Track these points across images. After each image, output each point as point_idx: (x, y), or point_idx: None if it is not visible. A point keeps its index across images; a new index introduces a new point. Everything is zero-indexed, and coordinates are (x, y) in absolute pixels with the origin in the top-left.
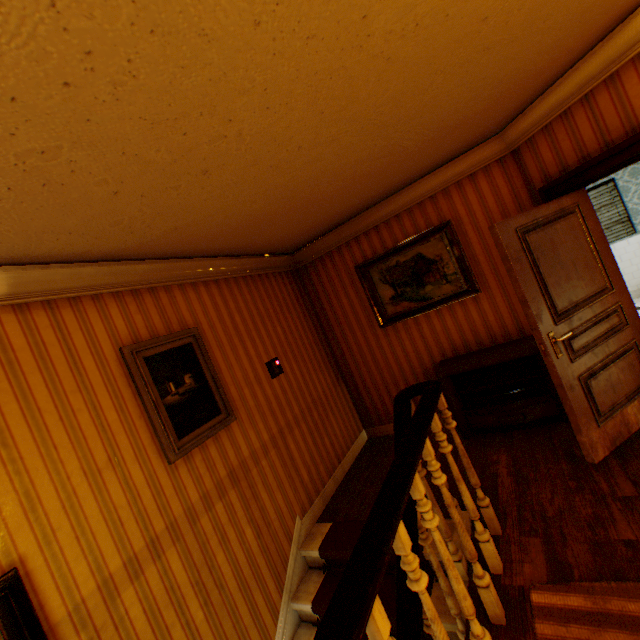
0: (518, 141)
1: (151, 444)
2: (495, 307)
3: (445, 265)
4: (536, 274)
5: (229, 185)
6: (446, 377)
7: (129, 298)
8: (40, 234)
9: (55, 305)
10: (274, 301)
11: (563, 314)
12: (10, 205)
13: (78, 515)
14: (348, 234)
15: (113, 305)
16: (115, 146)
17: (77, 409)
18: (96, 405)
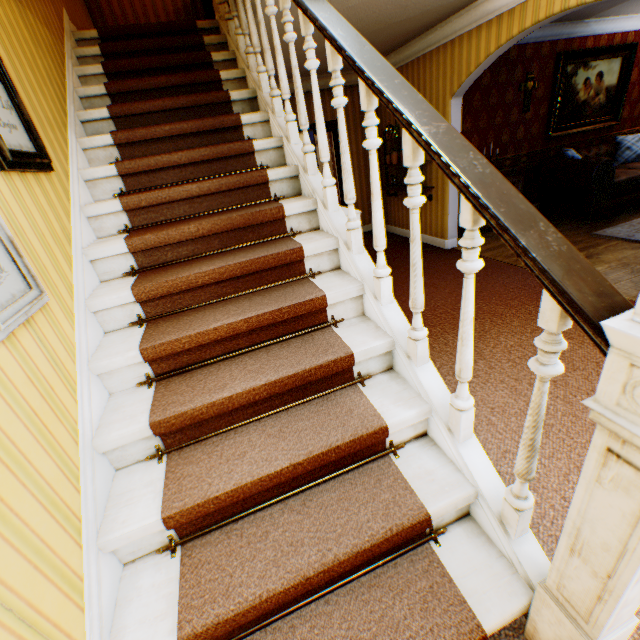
0: None
1: None
2: None
3: None
4: None
5: None
6: None
7: None
8: None
9: None
10: None
11: None
12: None
13: None
14: None
15: None
16: None
17: None
18: None
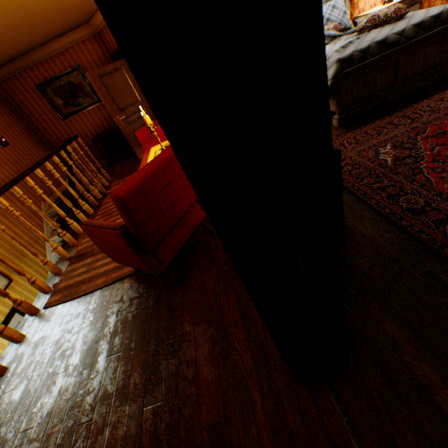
0: (98, 30)
1: None
2: None
3: (85, 88)
4: (110, 95)
5: None
6: (98, 141)
7: None
8: None
9: None
10: None
11: (123, 110)
12: None
13: None
14: (25, 65)
15: None
16: None
17: None
18: None
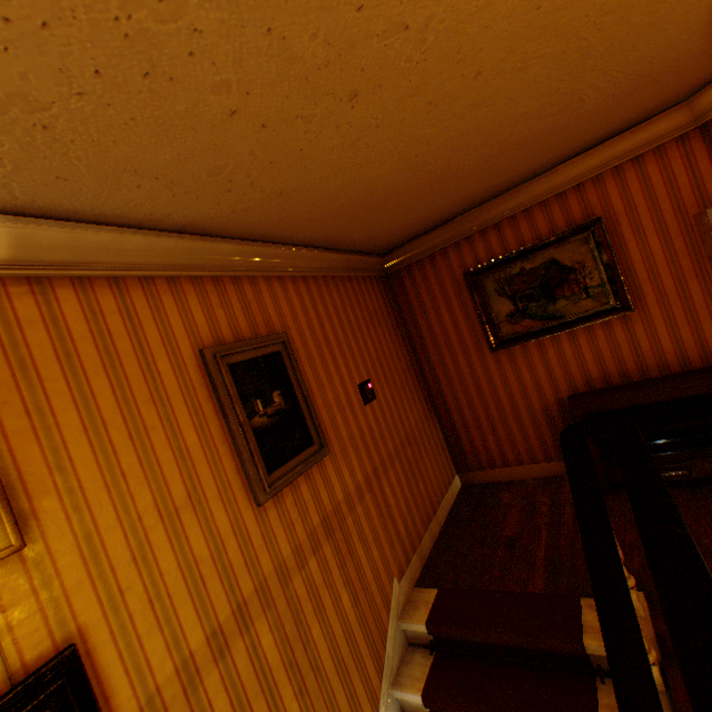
0: None
1: (236, 478)
2: (651, 331)
3: (587, 275)
4: None
5: (369, 128)
6: (582, 416)
7: (209, 287)
8: (118, 173)
9: (123, 284)
10: (364, 310)
11: None
12: (91, 107)
13: (151, 570)
14: (458, 232)
15: (191, 293)
16: (262, 10)
17: (150, 426)
18: (172, 422)
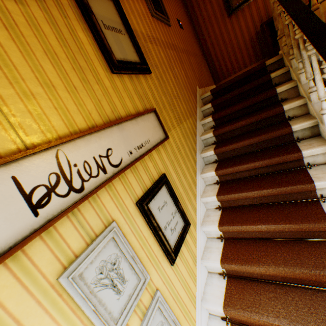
0: None
1: (144, 2)
2: None
3: None
4: None
5: None
6: (266, 26)
7: None
8: None
9: None
10: None
11: None
12: None
13: None
14: None
15: None
16: None
17: None
18: None
